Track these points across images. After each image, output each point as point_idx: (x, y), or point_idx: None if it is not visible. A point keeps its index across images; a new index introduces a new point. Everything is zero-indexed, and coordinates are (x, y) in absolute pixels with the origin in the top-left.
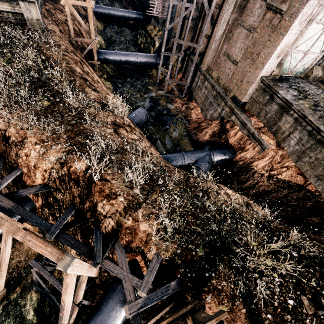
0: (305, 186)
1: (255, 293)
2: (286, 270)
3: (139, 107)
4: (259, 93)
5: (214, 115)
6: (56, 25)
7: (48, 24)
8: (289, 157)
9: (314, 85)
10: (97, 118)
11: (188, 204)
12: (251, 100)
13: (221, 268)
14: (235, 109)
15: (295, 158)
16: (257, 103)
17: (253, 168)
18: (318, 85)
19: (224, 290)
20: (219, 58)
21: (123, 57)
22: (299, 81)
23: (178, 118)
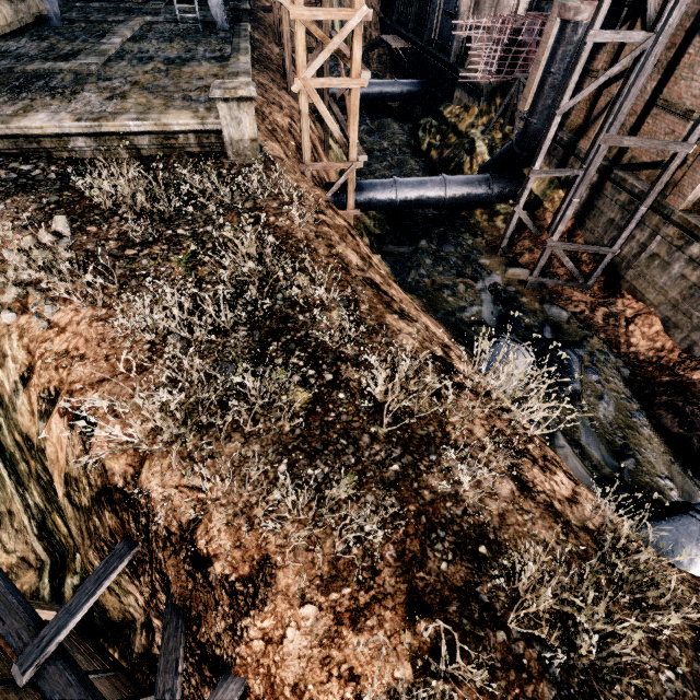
0: None
1: None
2: None
3: (501, 338)
4: None
5: None
6: (275, 140)
7: (263, 144)
8: None
9: None
10: (451, 434)
11: None
12: None
13: None
14: None
15: None
16: None
17: None
18: None
19: None
20: None
21: (411, 191)
22: None
23: (593, 350)
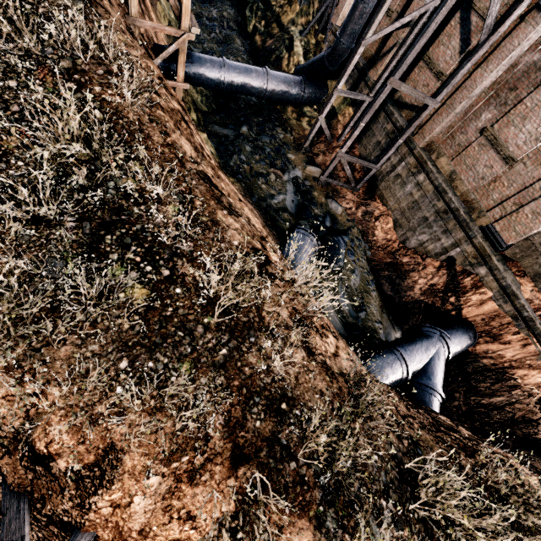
0: None
1: None
2: None
3: (300, 228)
4: None
5: (431, 247)
6: None
7: None
8: None
9: None
10: (265, 318)
11: None
12: (526, 244)
13: None
14: (494, 257)
15: None
16: None
17: (514, 378)
18: None
19: None
20: (465, 135)
21: (238, 76)
22: None
23: (353, 238)
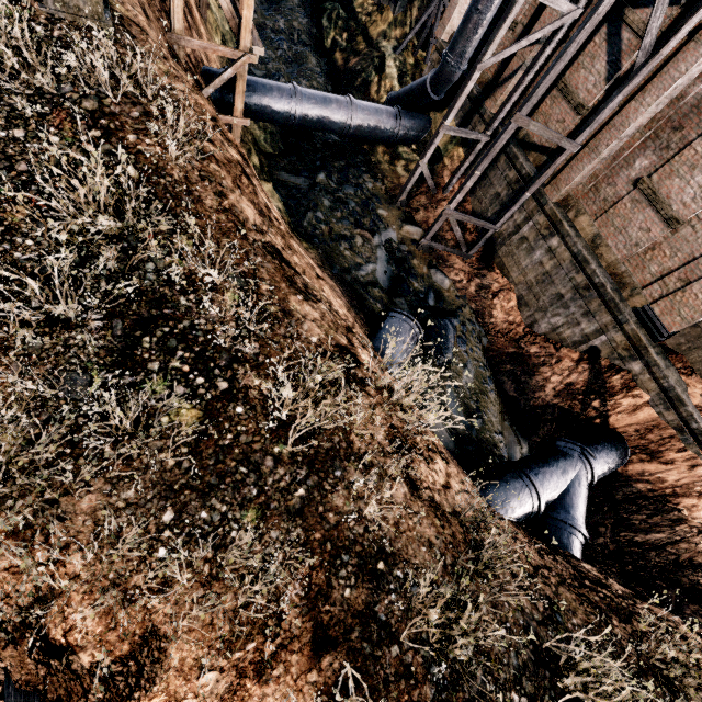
0: None
1: None
2: None
3: (397, 312)
4: None
5: (567, 334)
6: None
7: None
8: None
9: None
10: (354, 442)
11: None
12: (695, 333)
13: None
14: (651, 349)
15: None
16: None
17: (679, 510)
18: None
19: None
20: (613, 188)
21: (313, 109)
22: None
23: (465, 320)
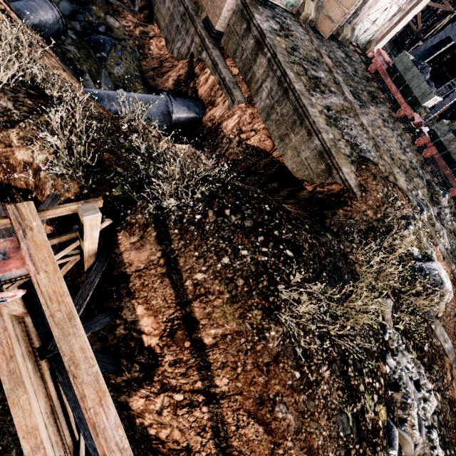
0: (272, 152)
1: (168, 216)
2: (204, 194)
3: None
4: (237, 18)
5: (183, 51)
6: None
7: None
8: (260, 116)
9: (303, 29)
10: None
11: (107, 141)
12: (228, 30)
13: (139, 204)
14: (206, 39)
15: (265, 116)
16: (234, 35)
17: (223, 130)
18: (307, 30)
19: (137, 222)
20: None
21: None
22: (287, 16)
23: (126, 46)
